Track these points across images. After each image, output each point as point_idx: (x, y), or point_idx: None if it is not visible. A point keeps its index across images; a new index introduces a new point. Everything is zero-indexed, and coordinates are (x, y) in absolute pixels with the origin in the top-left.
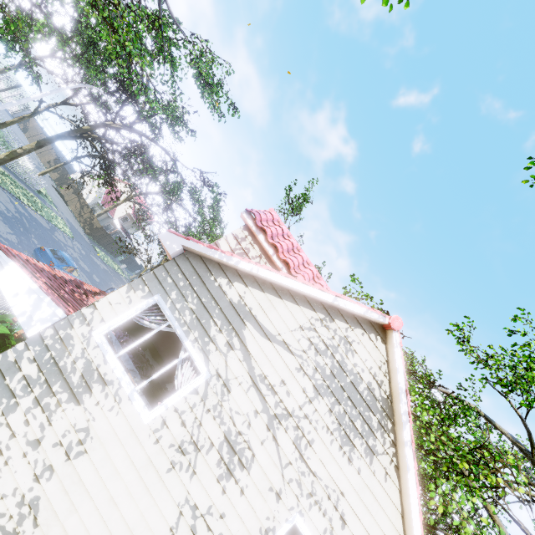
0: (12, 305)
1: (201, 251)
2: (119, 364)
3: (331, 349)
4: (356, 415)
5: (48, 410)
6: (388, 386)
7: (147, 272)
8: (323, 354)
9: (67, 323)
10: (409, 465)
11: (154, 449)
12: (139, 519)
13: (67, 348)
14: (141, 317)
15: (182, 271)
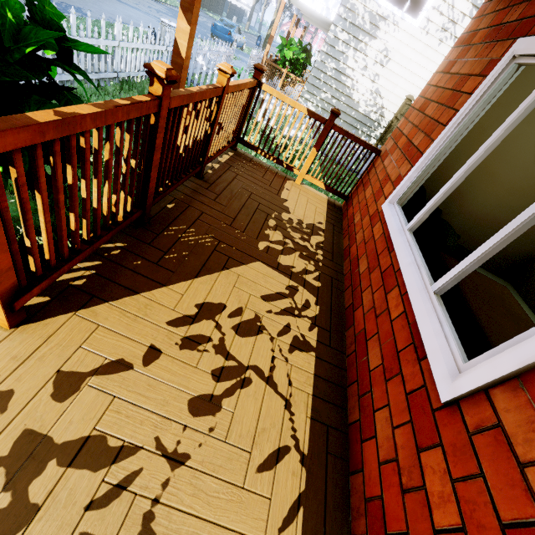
0: (314, 9)
1: None
2: (388, 3)
3: None
4: None
5: (362, 51)
6: None
7: None
8: None
9: None
10: None
11: (426, 39)
12: (429, 75)
13: (355, 13)
14: None
15: None
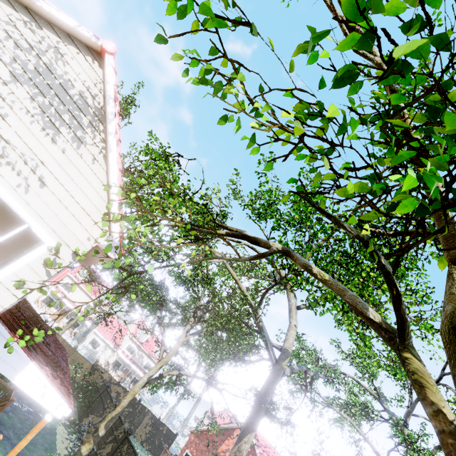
0: None
1: None
2: None
3: (37, 50)
4: (64, 110)
5: None
6: (103, 100)
7: None
8: (26, 51)
9: None
10: (112, 148)
11: None
12: None
13: None
14: None
15: None
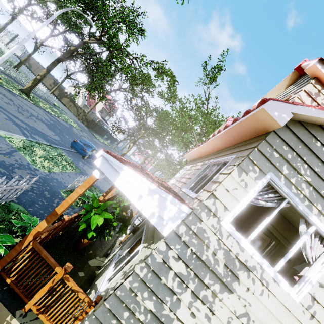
0: (139, 209)
1: (313, 115)
2: (254, 249)
3: None
4: None
5: (207, 302)
6: None
7: (251, 151)
8: None
9: (194, 218)
10: None
11: None
12: None
13: (202, 241)
14: (255, 197)
15: (286, 142)
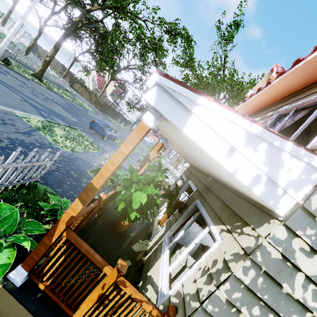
0: (231, 170)
1: None
2: None
3: None
4: None
5: None
6: None
7: None
8: None
9: None
10: None
11: None
12: None
13: None
14: None
15: None
